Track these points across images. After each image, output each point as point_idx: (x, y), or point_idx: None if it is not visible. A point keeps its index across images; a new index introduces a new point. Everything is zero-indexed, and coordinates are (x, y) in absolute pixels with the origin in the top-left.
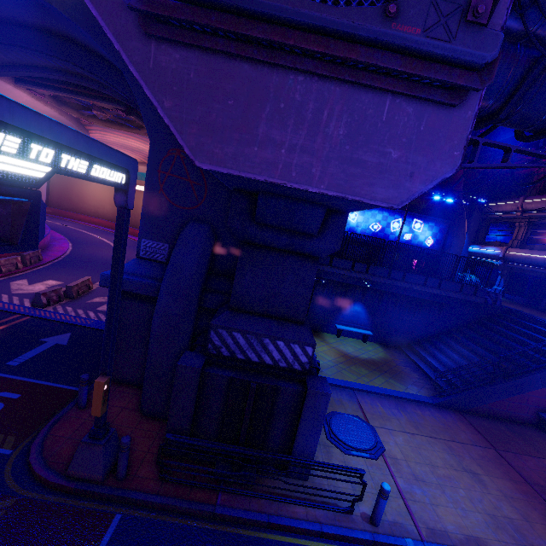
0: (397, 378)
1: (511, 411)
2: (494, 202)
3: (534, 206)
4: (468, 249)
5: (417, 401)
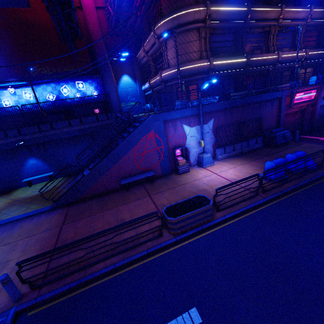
0: (43, 200)
1: (106, 187)
2: (138, 53)
3: (147, 47)
4: (142, 89)
5: (36, 214)
